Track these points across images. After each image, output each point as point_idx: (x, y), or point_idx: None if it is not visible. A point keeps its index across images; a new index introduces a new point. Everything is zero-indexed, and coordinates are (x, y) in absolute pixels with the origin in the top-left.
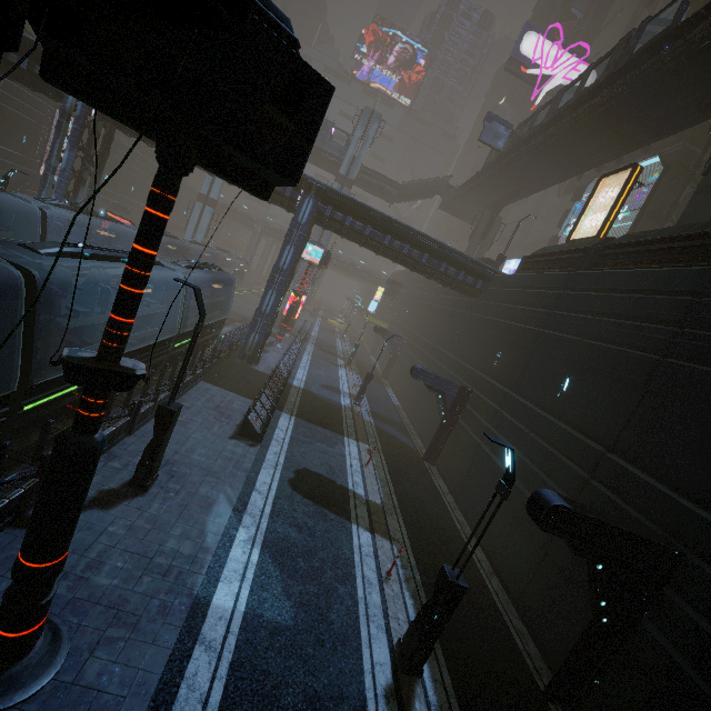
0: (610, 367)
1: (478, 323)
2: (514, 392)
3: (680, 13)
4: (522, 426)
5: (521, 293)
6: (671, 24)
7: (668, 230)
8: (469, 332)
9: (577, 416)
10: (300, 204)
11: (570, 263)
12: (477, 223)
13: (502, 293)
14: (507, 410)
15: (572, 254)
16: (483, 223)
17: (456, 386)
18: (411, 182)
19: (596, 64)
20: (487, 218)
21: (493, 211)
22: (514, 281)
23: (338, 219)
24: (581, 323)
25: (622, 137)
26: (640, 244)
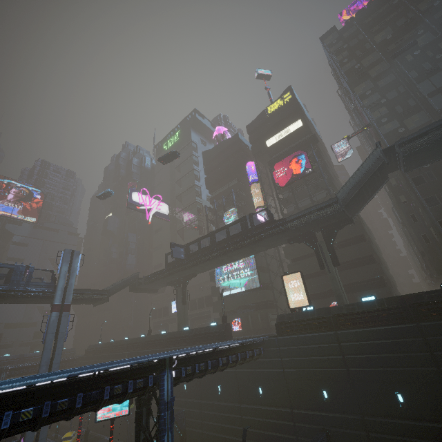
0: (419, 380)
1: (280, 376)
2: (361, 414)
3: (272, 216)
4: (399, 437)
5: (305, 349)
6: (271, 219)
7: (362, 305)
8: (272, 384)
9: (426, 413)
10: (161, 384)
11: (321, 325)
12: (176, 297)
13: (285, 351)
14: (376, 431)
15: (317, 320)
16: (180, 295)
17: (325, 436)
18: (113, 285)
19: (231, 225)
20: (180, 291)
21: (182, 287)
22: (289, 342)
23: (189, 372)
24: (374, 360)
25: (255, 250)
26: (357, 313)
